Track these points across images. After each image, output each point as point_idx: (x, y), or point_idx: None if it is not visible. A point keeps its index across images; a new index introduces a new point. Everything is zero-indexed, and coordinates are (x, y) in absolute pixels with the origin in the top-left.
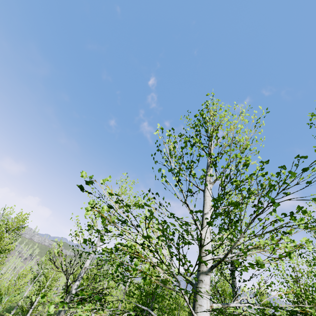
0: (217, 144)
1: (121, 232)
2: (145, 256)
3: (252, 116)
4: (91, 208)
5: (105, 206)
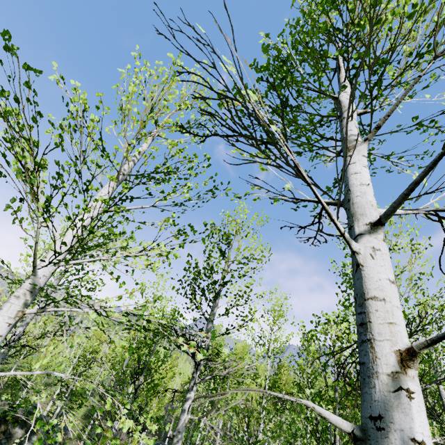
0: (92, 119)
1: None
2: None
3: (151, 71)
4: None
5: None
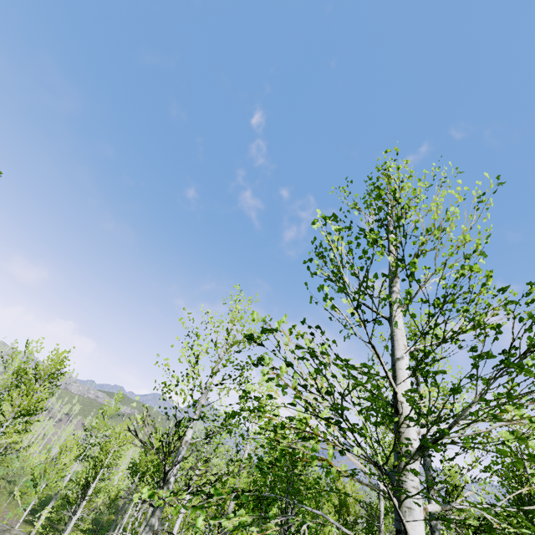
0: (415, 242)
1: (294, 401)
2: (325, 435)
3: (473, 192)
4: (254, 365)
5: (284, 364)
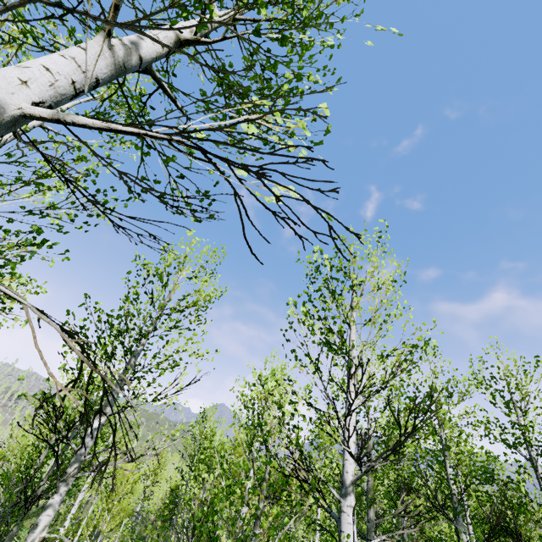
0: None
1: None
2: None
3: None
4: None
5: None
